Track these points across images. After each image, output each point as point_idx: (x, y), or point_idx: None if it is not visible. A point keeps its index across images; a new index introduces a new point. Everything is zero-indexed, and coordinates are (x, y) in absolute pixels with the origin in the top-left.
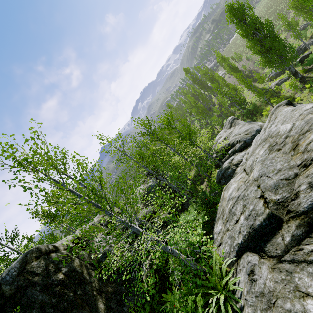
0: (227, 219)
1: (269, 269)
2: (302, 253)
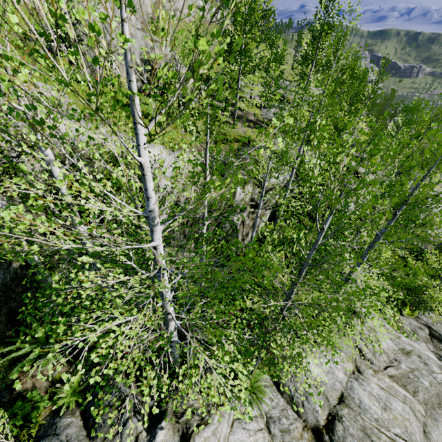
0: None
1: (425, 336)
2: (439, 350)
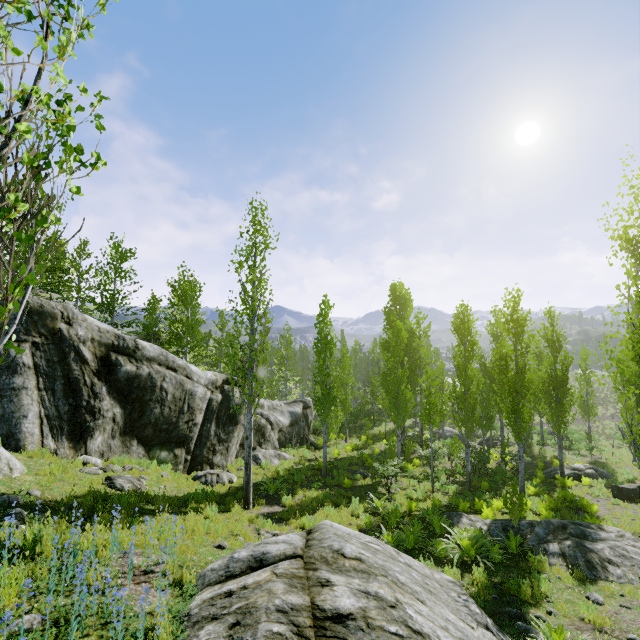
0: None
1: None
2: None
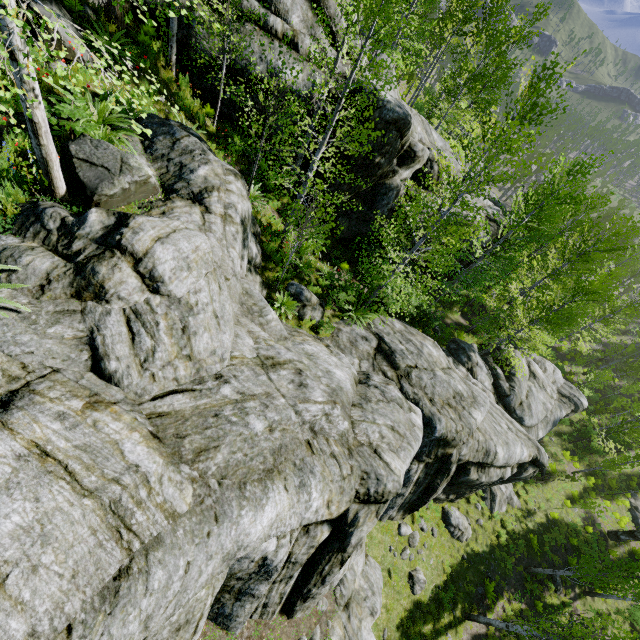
0: (403, 335)
1: (368, 351)
2: (378, 371)
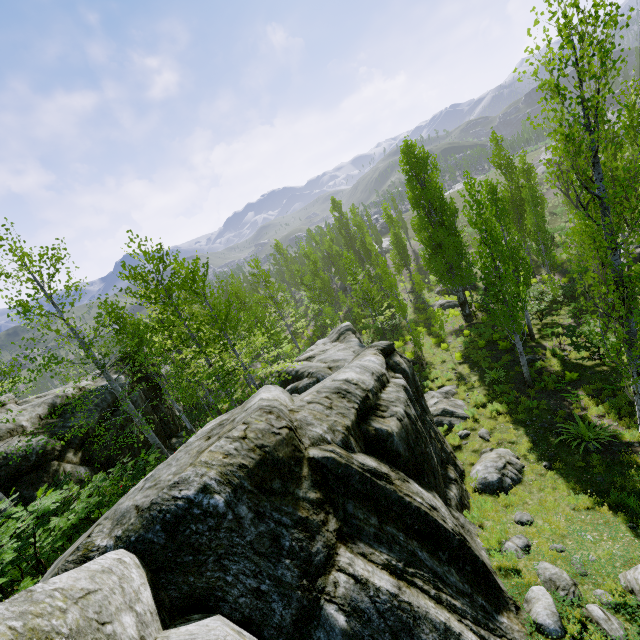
0: None
1: None
2: None
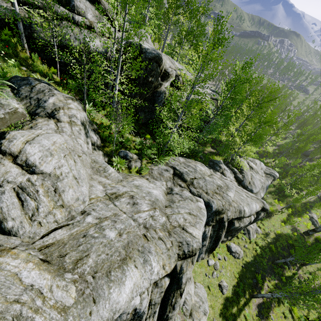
0: (185, 164)
1: (169, 176)
2: (176, 185)
